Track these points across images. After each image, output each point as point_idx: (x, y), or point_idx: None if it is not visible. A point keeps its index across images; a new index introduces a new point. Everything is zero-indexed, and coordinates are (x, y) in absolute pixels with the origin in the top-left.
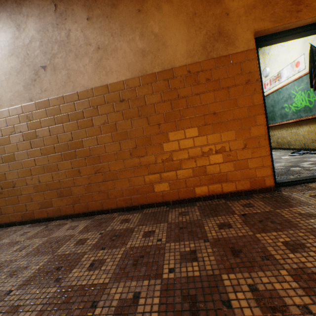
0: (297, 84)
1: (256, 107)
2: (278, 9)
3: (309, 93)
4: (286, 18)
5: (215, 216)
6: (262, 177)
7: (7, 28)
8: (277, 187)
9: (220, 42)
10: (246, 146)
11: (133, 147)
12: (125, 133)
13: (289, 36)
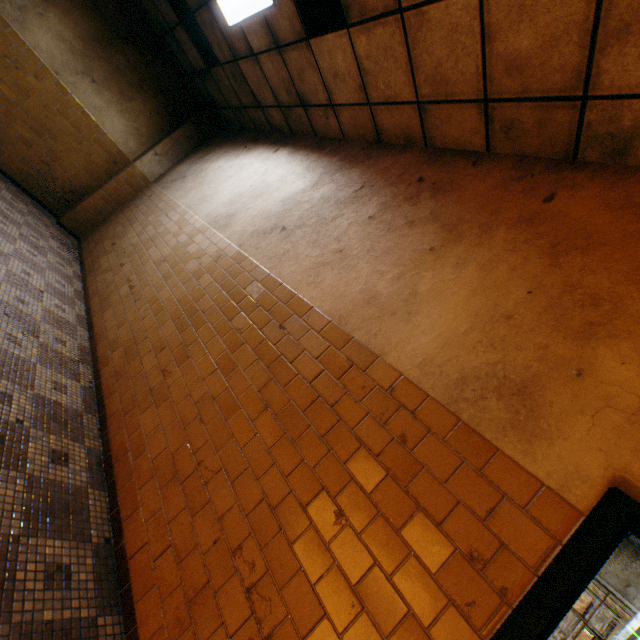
0: None
1: None
2: None
3: None
4: None
5: None
6: None
7: (308, 181)
8: None
9: (506, 405)
10: None
11: (213, 394)
12: (233, 366)
13: None
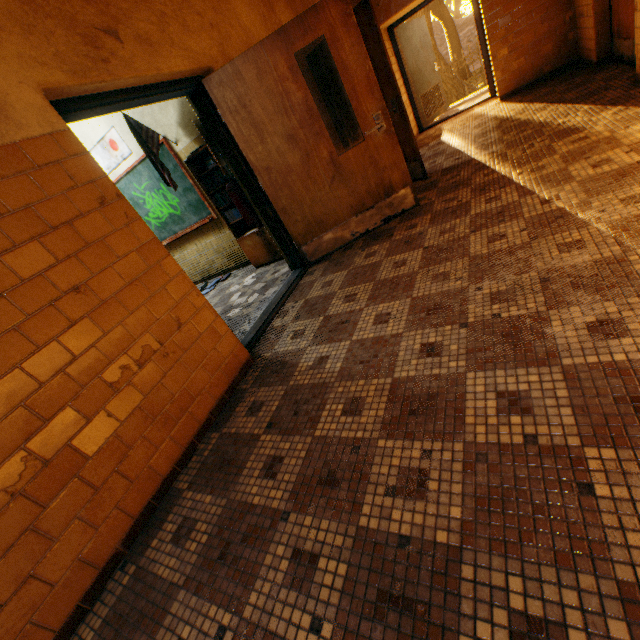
0: (137, 180)
1: (152, 248)
2: (64, 46)
3: (165, 193)
4: (92, 70)
5: (242, 469)
6: (231, 353)
7: None
8: (251, 353)
9: None
10: (182, 321)
11: None
12: None
13: (113, 106)
